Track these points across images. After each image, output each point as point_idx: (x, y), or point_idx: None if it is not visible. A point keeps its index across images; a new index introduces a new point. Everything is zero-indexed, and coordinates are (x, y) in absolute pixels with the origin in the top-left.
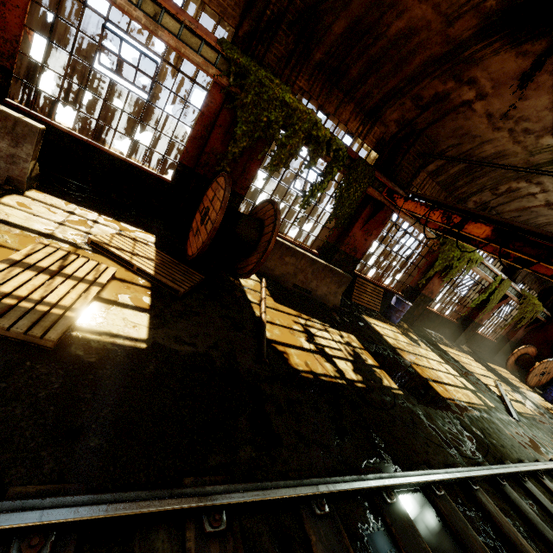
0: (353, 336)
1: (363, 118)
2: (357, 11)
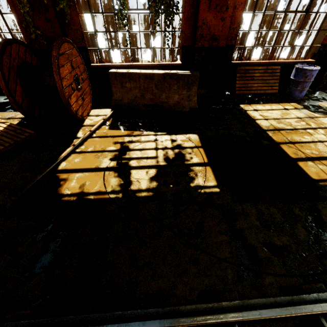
0: (196, 135)
1: None
2: None
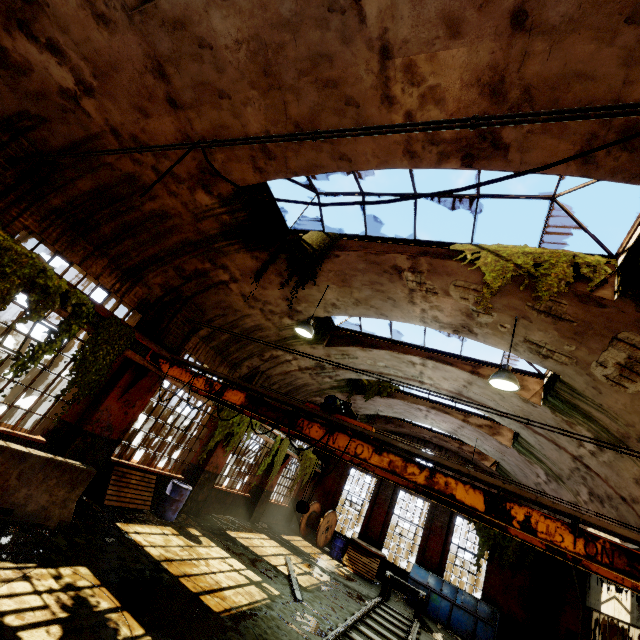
0: (86, 568)
1: (121, 276)
2: (106, 179)
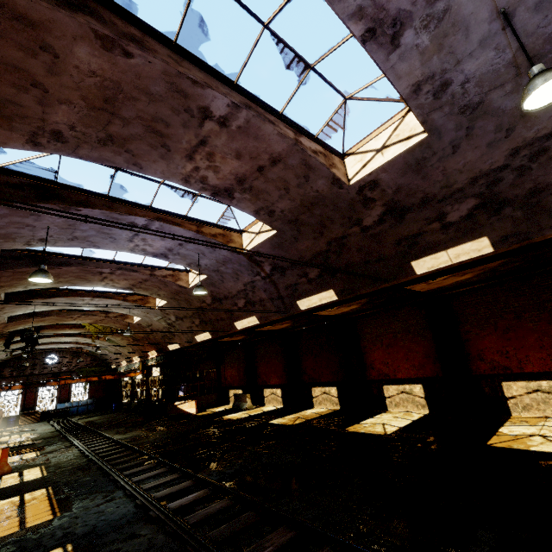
0: None
1: None
2: None
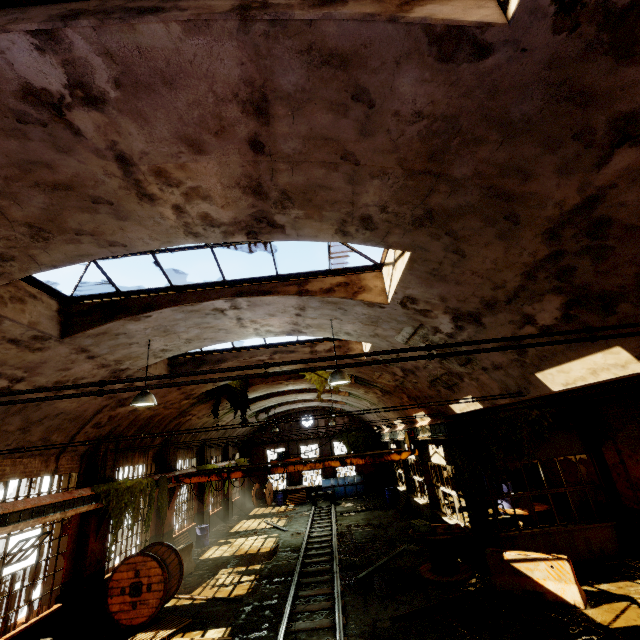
0: (223, 569)
1: (144, 454)
2: (140, 424)
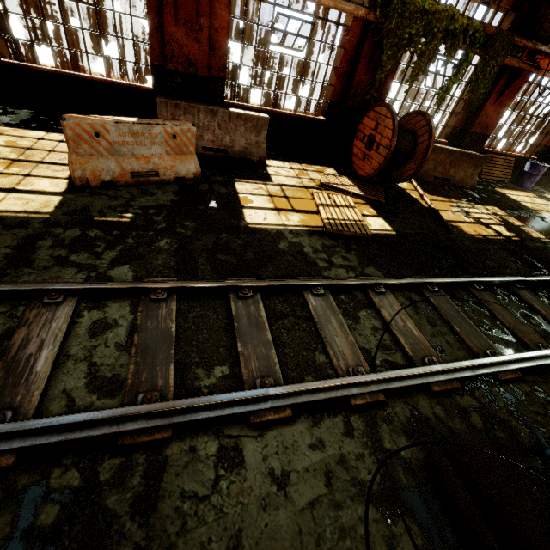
0: (496, 208)
1: None
2: None
